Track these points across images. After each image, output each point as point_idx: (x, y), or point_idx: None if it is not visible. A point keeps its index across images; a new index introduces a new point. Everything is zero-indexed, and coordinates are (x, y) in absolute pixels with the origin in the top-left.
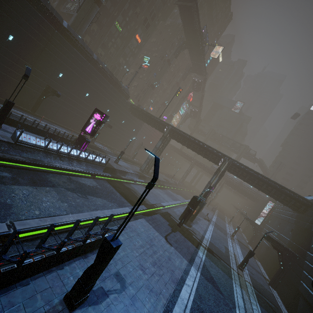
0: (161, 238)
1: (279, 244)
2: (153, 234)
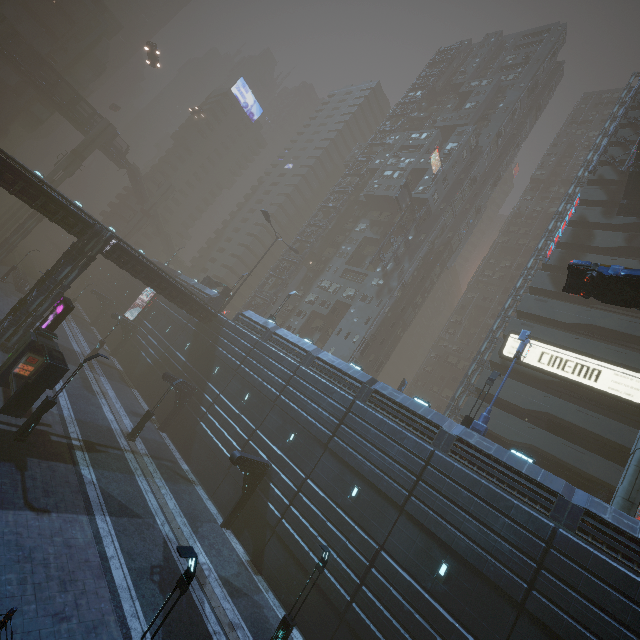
0: (25, 517)
1: (180, 382)
2: (7, 526)
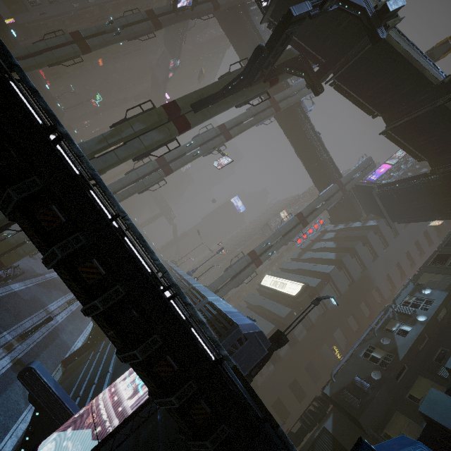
0: None
1: None
2: None
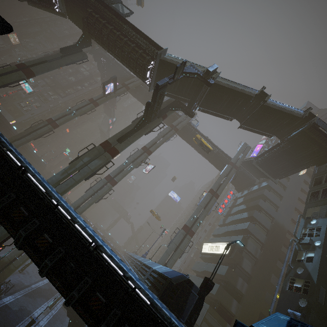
0: None
1: None
2: None
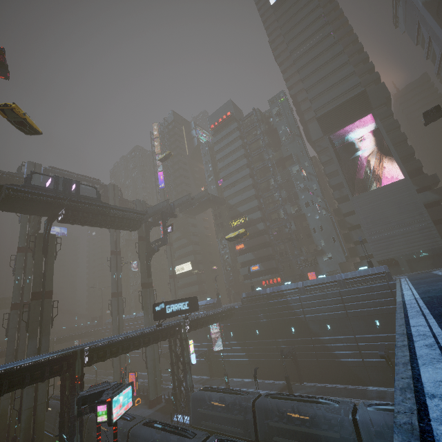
0: None
1: None
2: None
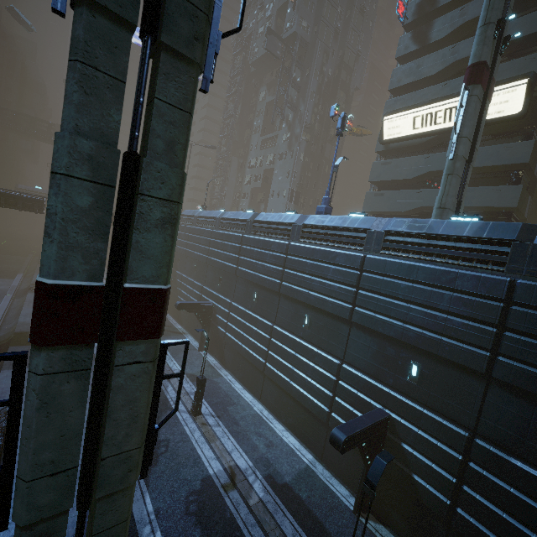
0: None
1: None
2: None
